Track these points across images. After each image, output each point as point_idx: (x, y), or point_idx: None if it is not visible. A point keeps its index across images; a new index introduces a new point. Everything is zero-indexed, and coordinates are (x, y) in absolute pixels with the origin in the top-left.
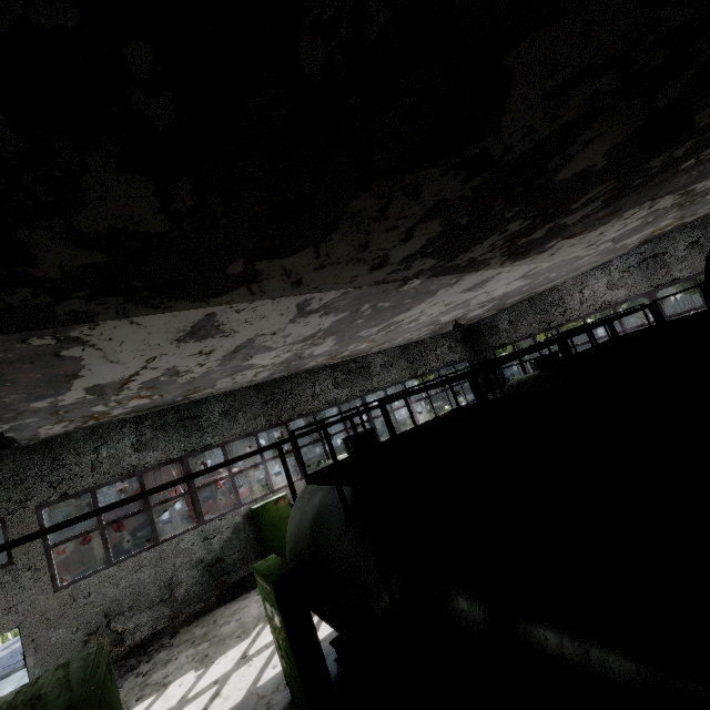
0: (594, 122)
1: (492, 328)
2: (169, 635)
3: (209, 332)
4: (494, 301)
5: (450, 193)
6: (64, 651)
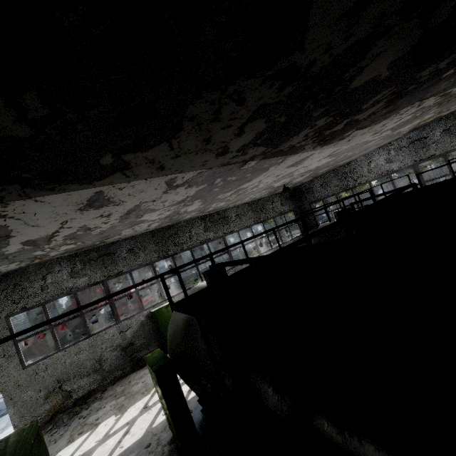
0: (380, 39)
1: (309, 189)
2: (100, 391)
3: (102, 203)
4: (310, 172)
5: (269, 99)
6: (33, 404)
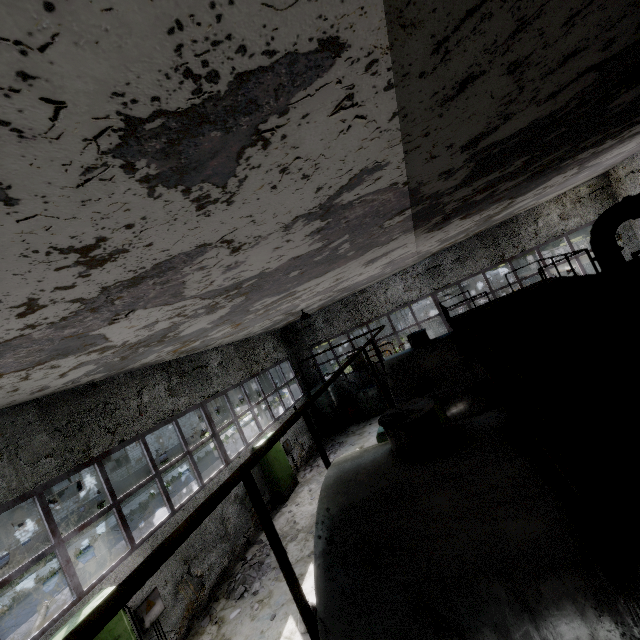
0: None
1: (308, 327)
2: None
3: (213, 153)
4: (340, 291)
5: None
6: None
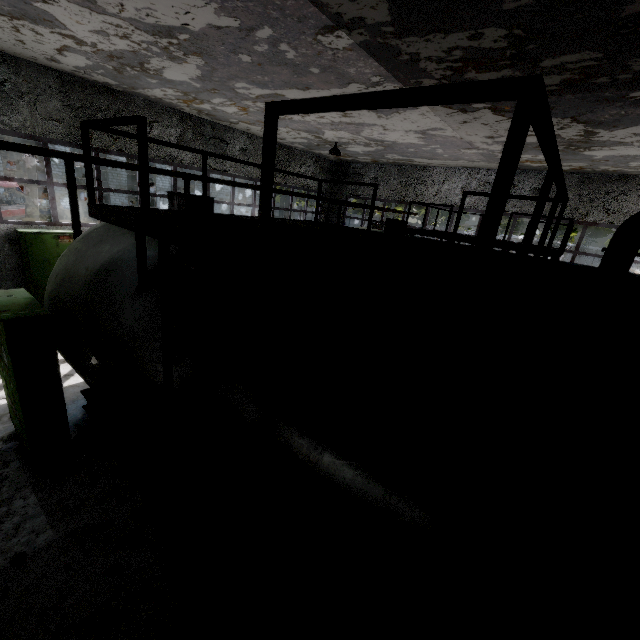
0: None
1: (358, 176)
2: None
3: None
4: (380, 145)
5: None
6: None
